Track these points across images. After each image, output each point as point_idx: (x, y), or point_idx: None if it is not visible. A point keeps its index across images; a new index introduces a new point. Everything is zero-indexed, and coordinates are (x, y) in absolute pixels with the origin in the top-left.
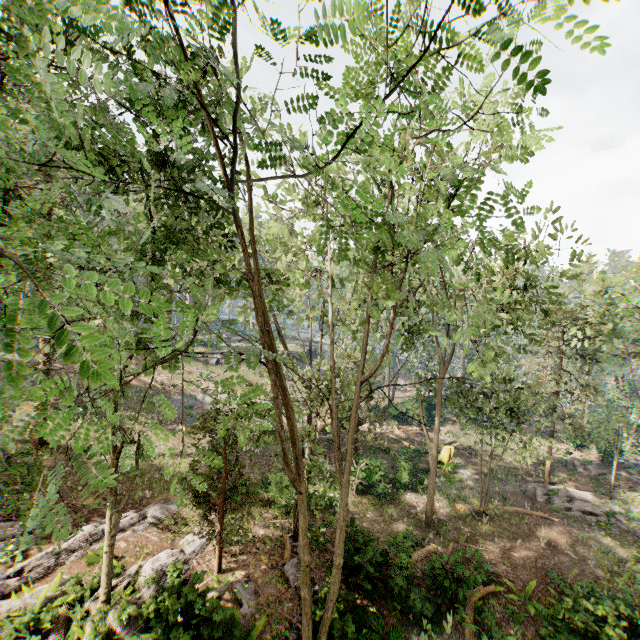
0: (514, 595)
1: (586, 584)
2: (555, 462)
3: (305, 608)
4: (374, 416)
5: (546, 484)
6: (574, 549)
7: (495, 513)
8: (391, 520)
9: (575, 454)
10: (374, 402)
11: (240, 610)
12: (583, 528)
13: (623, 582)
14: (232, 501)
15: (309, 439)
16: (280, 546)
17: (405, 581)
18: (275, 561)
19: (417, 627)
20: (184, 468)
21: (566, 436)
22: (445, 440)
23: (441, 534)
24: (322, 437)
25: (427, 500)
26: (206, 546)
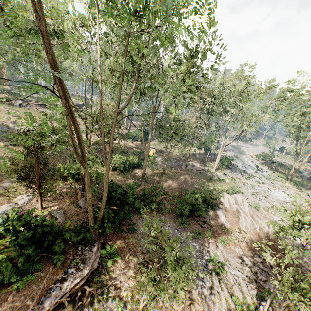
0: (171, 197)
1: (193, 191)
2: (190, 154)
3: (90, 214)
4: (121, 136)
5: (186, 162)
6: (191, 181)
7: (168, 173)
8: (127, 179)
9: (197, 151)
10: (120, 131)
11: (57, 221)
12: (195, 175)
13: (203, 189)
14: (44, 177)
15: (87, 144)
16: (75, 194)
17: (133, 199)
18: (73, 200)
19: (137, 213)
20: (8, 165)
21: (195, 145)
22: (151, 147)
23: (147, 182)
24: (94, 147)
25: (143, 170)
26: (32, 199)
